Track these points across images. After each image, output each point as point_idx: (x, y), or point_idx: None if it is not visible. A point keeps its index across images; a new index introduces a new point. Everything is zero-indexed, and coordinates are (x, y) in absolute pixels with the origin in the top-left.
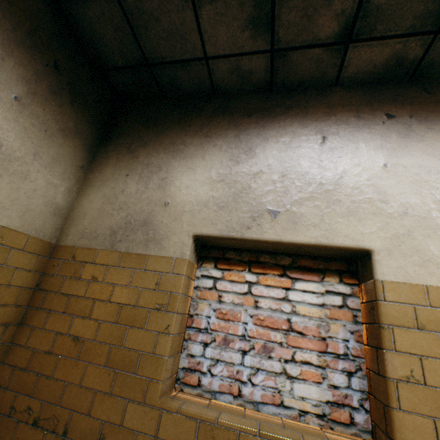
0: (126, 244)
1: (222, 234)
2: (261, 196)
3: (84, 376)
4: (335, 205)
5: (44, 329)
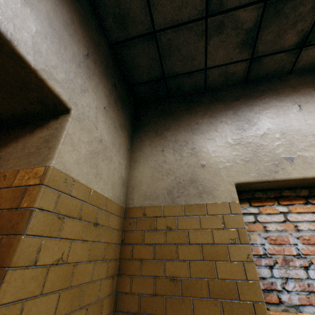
0: (183, 198)
1: (257, 179)
2: (274, 149)
3: (193, 310)
4: None
5: (141, 276)
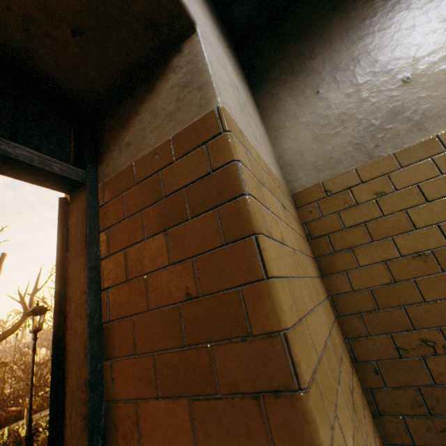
0: (388, 144)
1: None
2: None
3: None
4: None
5: (360, 267)
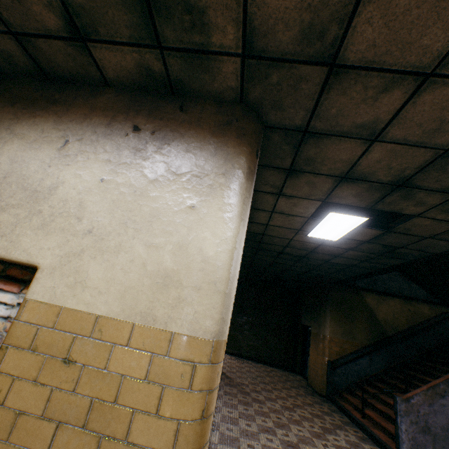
0: None
1: None
2: None
3: None
4: (34, 216)
5: None
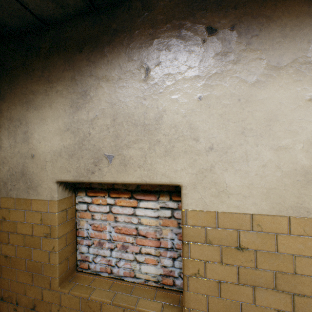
0: (15, 192)
1: (75, 179)
2: (99, 143)
3: (17, 276)
4: (155, 146)
5: None
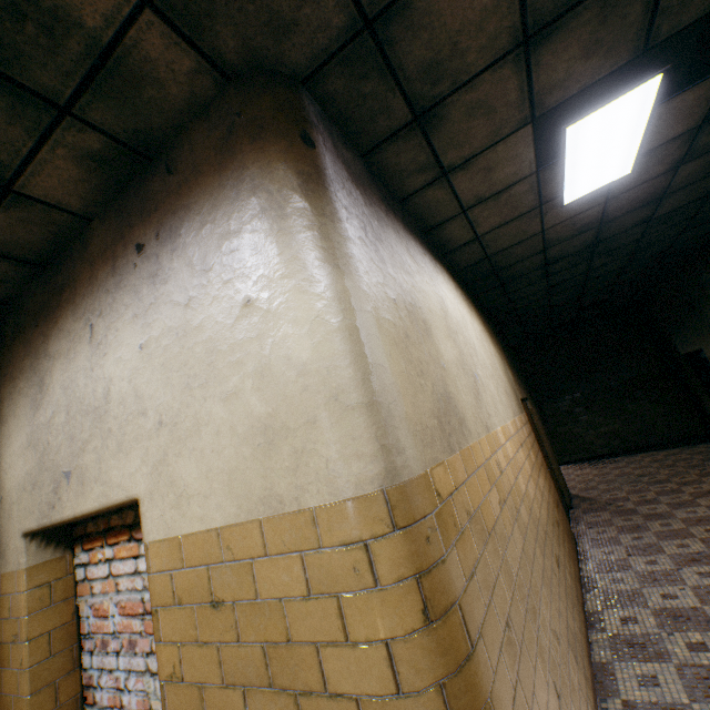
0: None
1: (39, 524)
2: (57, 455)
3: None
4: (108, 439)
5: None
